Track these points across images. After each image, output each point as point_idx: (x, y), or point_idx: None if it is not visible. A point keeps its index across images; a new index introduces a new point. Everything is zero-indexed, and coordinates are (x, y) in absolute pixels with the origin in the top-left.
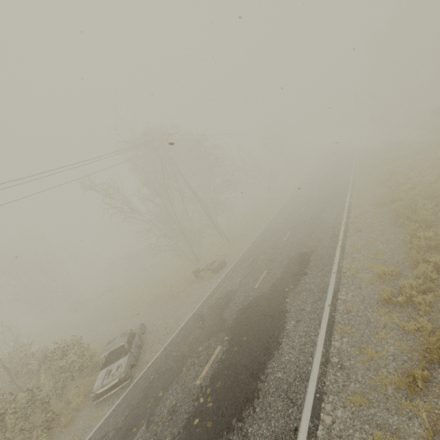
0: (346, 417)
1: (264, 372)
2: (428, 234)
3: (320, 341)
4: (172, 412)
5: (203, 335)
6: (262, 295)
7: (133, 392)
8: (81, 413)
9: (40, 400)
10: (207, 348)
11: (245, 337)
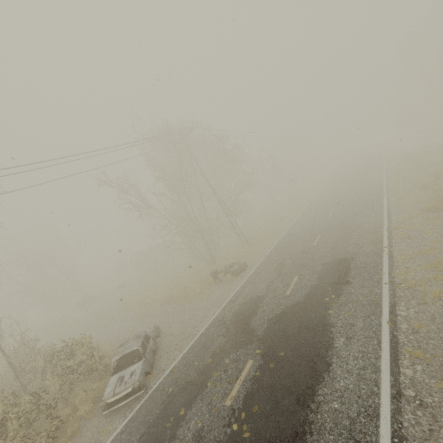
0: None
1: (314, 400)
2: None
3: (384, 366)
4: (198, 438)
5: (229, 345)
6: (296, 304)
7: (148, 406)
8: (89, 423)
9: (46, 405)
10: (235, 361)
11: (282, 352)
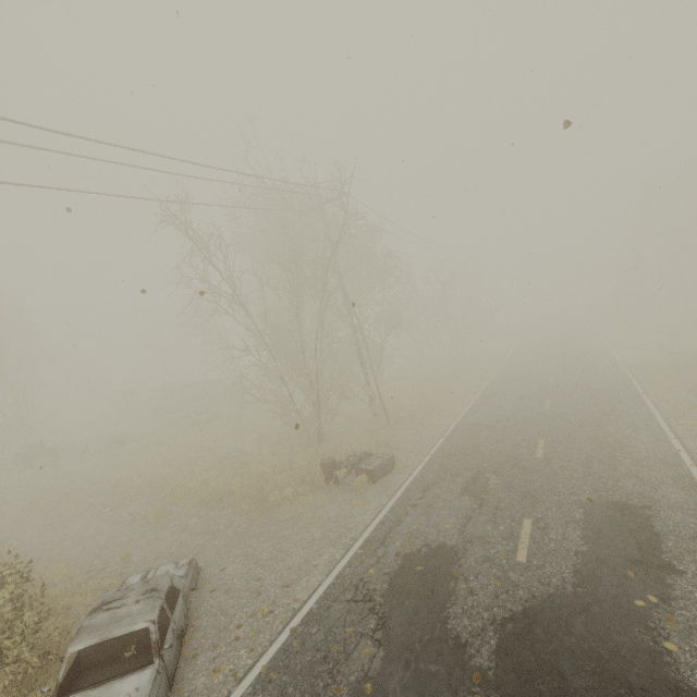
0: None
1: None
2: None
3: None
4: None
5: (399, 677)
6: (559, 597)
7: None
8: None
9: None
10: None
11: None
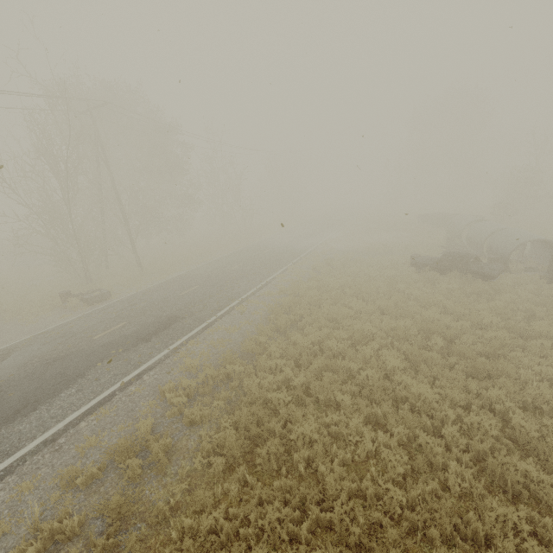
0: (2, 500)
1: None
2: (262, 340)
3: (70, 417)
4: None
5: None
6: (86, 350)
7: None
8: None
9: None
10: None
11: (13, 393)
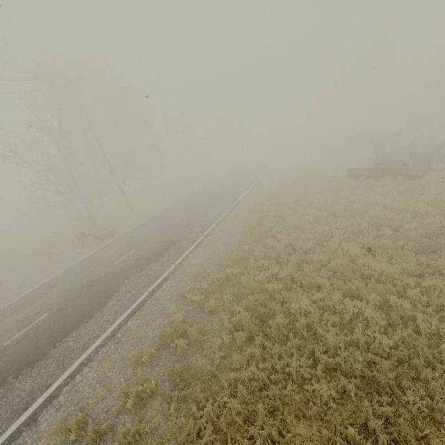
0: (91, 378)
1: (62, 341)
2: (246, 248)
3: (119, 320)
4: None
5: (43, 301)
6: (113, 273)
7: None
8: None
9: None
10: (36, 314)
11: (71, 308)
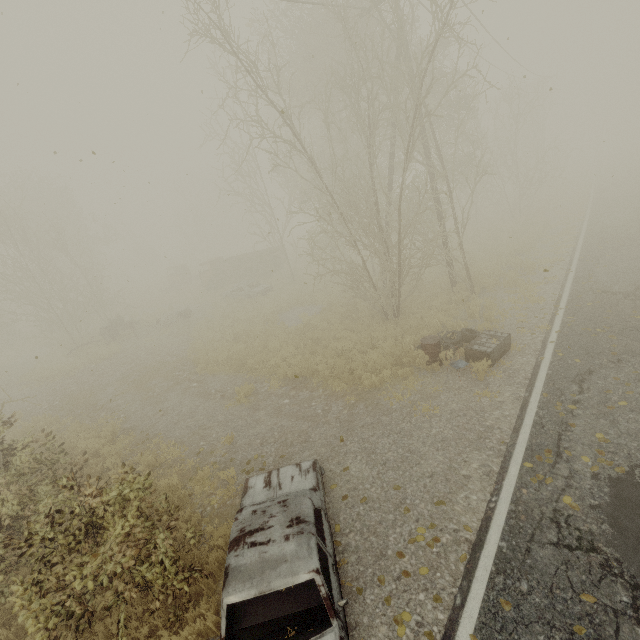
0: None
1: None
2: None
3: None
4: None
5: None
6: None
7: None
8: None
9: None
10: None
11: None
